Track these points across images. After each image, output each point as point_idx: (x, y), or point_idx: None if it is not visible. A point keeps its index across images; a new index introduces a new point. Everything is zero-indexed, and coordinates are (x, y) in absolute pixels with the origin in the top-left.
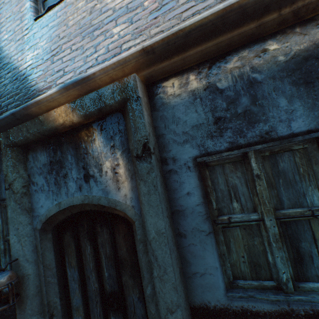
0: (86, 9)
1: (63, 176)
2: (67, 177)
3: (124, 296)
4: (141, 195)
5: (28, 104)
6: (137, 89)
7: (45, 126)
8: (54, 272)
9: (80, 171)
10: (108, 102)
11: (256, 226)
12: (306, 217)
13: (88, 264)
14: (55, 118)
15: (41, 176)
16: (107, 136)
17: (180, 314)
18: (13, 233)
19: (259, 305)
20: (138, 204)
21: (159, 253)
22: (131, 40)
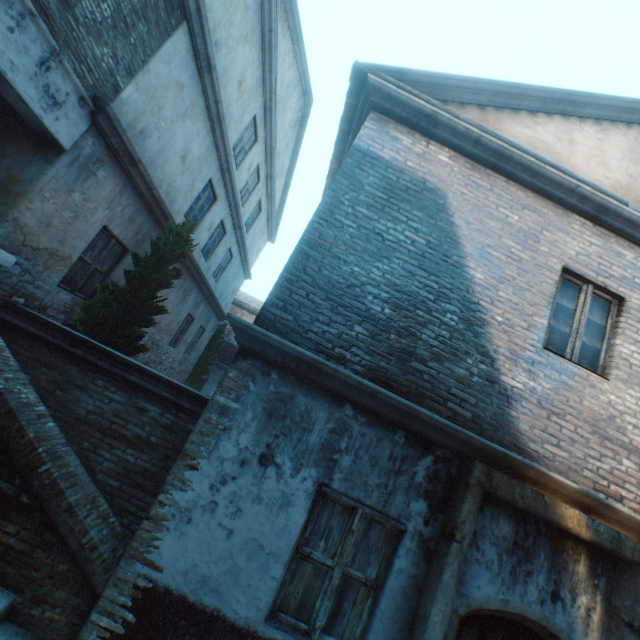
0: (606, 409)
1: (524, 571)
2: (529, 576)
3: None
4: None
5: (534, 466)
6: None
7: (547, 512)
8: None
9: (550, 582)
10: (625, 553)
11: None
12: None
13: None
14: (562, 514)
15: (494, 548)
16: (593, 569)
17: None
18: (441, 607)
19: None
20: None
21: None
22: (634, 486)
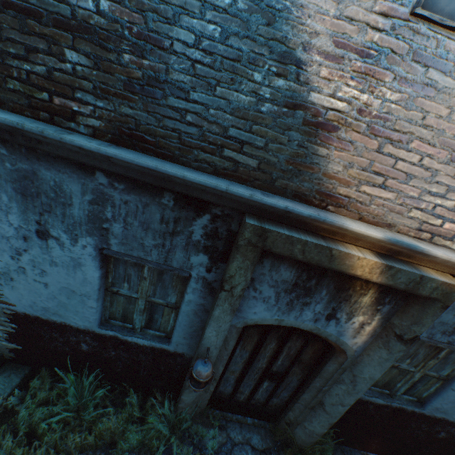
0: None
1: (302, 303)
2: (307, 306)
3: (286, 376)
4: (374, 352)
5: (326, 222)
6: (453, 300)
7: (333, 264)
8: (228, 352)
9: (328, 309)
10: (421, 292)
11: (406, 371)
12: (434, 377)
13: (265, 353)
14: (352, 265)
15: (272, 289)
16: (380, 300)
17: (348, 407)
18: (214, 329)
19: (377, 401)
20: (361, 351)
21: (361, 385)
22: None
